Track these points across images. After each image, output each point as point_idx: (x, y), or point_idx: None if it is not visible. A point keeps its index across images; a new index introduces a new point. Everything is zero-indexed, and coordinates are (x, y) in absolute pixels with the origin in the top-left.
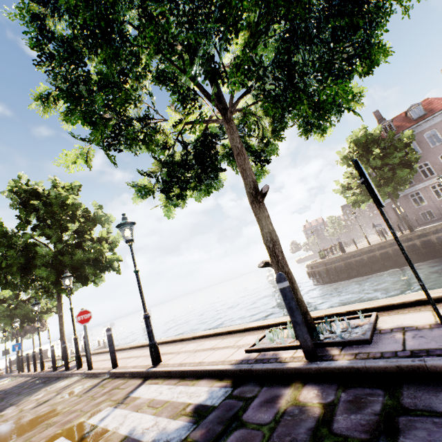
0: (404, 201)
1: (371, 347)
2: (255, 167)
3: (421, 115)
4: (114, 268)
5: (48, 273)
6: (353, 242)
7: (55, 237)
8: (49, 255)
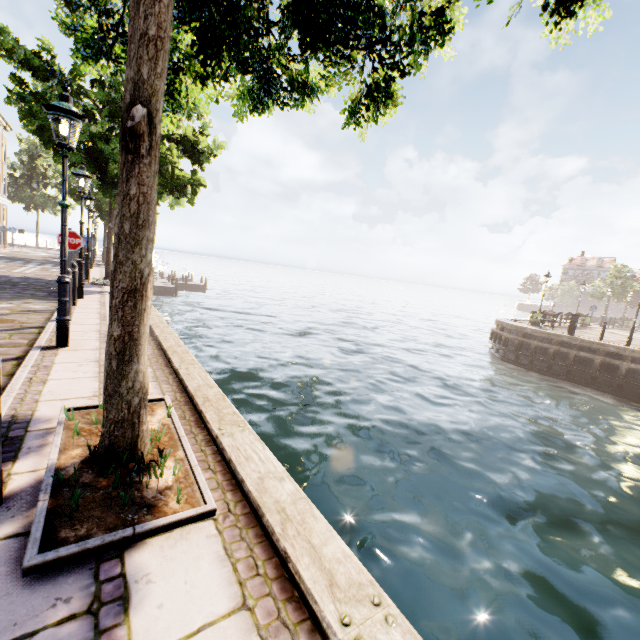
0: None
1: (1, 585)
2: (369, 76)
3: None
4: (185, 193)
5: (79, 160)
6: (622, 325)
7: (108, 108)
8: (84, 133)
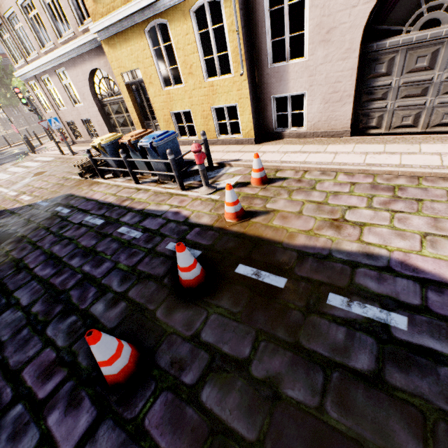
0: (7, 110)
1: None
2: None
3: (5, 53)
4: None
5: None
6: None
7: None
8: None
